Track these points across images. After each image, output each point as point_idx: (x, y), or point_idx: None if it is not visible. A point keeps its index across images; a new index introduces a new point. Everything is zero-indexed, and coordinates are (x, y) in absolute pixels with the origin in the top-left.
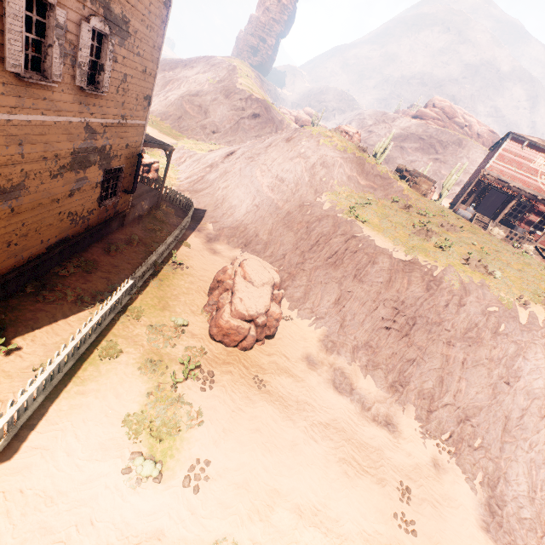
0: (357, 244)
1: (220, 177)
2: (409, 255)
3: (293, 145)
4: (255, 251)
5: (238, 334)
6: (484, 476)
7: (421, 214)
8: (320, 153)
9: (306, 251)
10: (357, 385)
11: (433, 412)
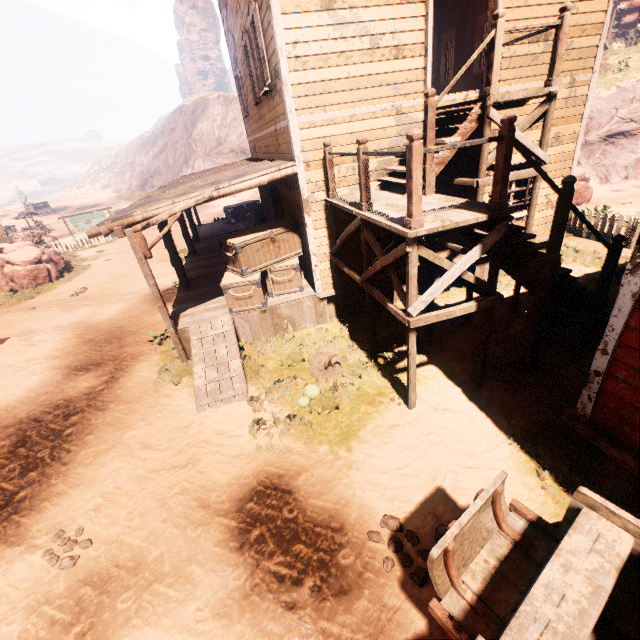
0: None
1: None
2: (611, 89)
3: None
4: None
5: (586, 189)
6: None
7: None
8: None
9: None
10: None
11: None
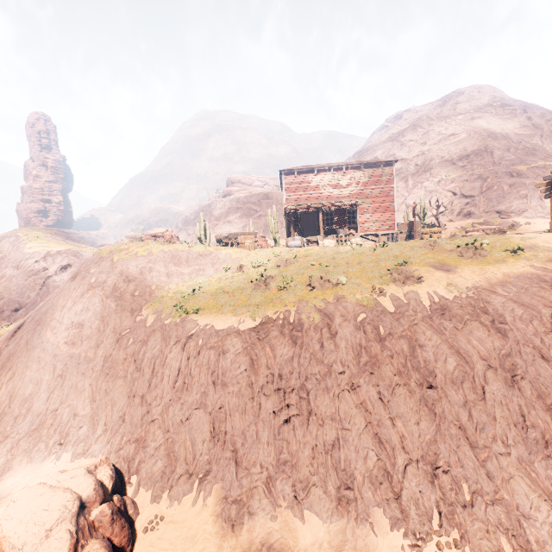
0: (197, 344)
1: (2, 368)
2: (257, 318)
3: (79, 279)
4: (78, 442)
5: None
6: (508, 539)
7: (257, 266)
8: (118, 270)
9: (146, 392)
10: (298, 550)
11: (402, 494)
